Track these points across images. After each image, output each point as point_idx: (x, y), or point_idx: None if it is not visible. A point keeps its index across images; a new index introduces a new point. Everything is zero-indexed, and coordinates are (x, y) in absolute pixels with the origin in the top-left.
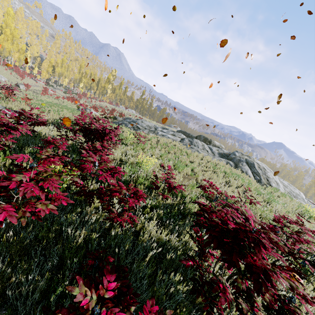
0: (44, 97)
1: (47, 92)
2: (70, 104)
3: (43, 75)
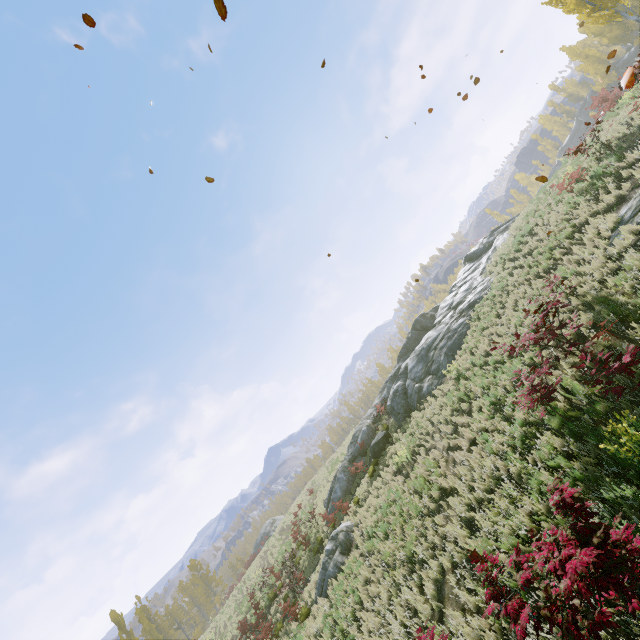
0: None
1: None
2: None
3: None
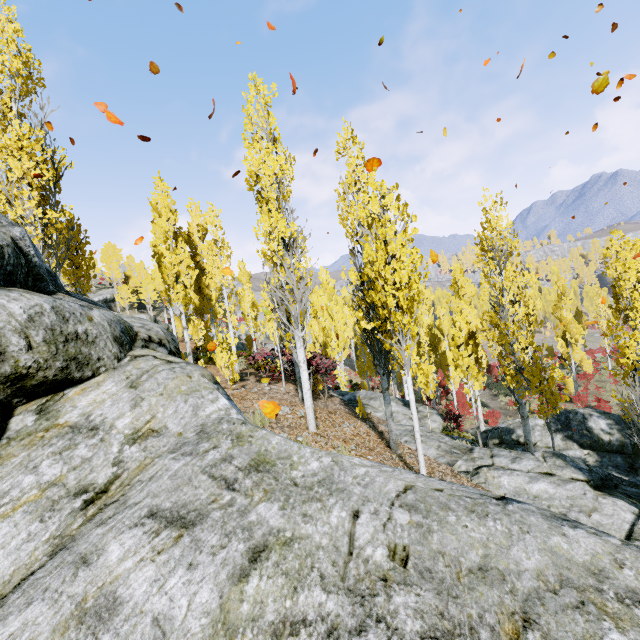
0: None
1: None
2: None
3: None
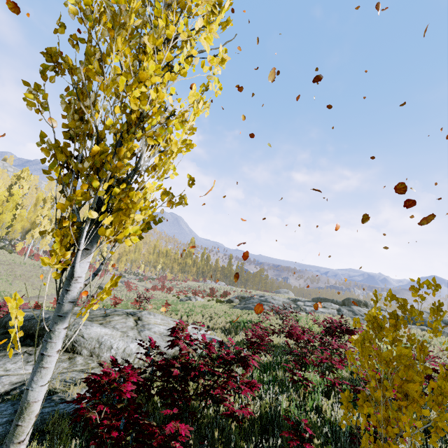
0: (132, 294)
1: (131, 287)
2: (163, 295)
3: (121, 267)
